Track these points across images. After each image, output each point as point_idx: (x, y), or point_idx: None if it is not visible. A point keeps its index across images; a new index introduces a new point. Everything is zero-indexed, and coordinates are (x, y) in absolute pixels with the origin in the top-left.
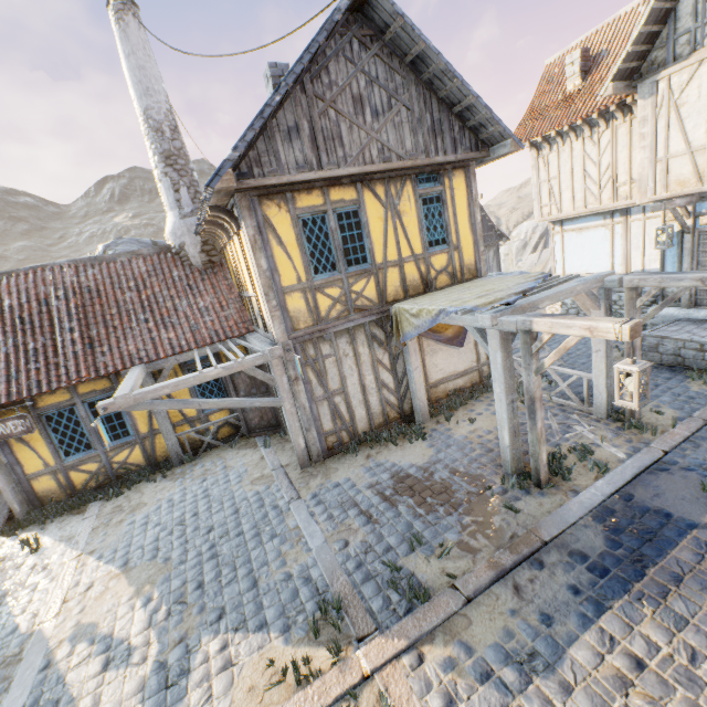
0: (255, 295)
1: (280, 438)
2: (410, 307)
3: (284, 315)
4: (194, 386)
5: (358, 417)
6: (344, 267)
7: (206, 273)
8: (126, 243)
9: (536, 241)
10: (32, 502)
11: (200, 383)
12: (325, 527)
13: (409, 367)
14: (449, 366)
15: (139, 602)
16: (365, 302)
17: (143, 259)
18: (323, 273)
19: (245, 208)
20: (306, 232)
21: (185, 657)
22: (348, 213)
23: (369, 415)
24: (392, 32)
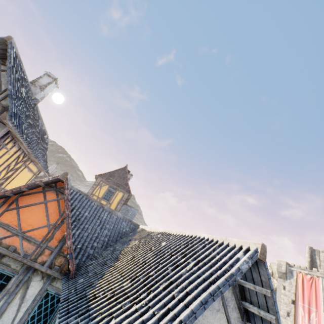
0: None
1: None
2: None
3: None
4: None
5: None
6: None
7: None
8: None
9: None
10: None
11: None
12: None
13: None
14: None
15: None
16: None
17: None
18: None
19: None
20: None
21: None
22: None
23: None
24: None
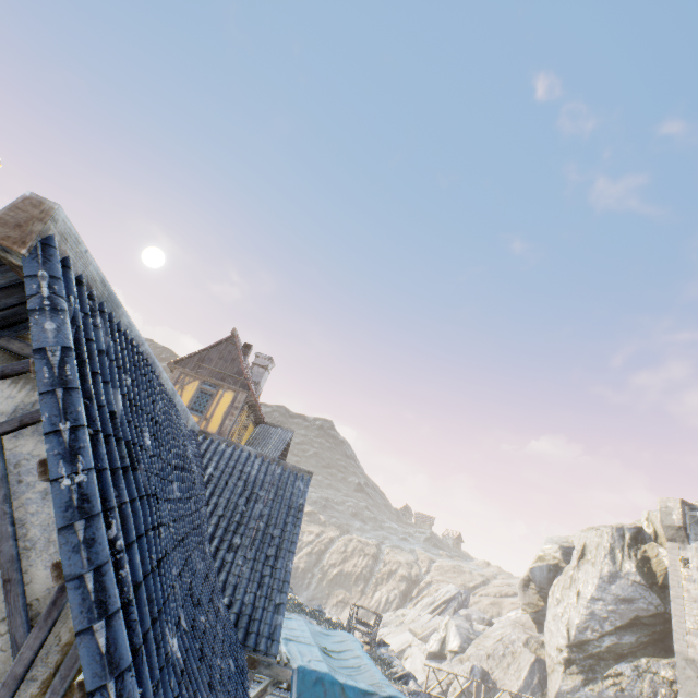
0: None
1: None
2: None
3: None
4: None
5: None
6: None
7: None
8: None
9: (438, 603)
10: None
11: None
12: None
13: None
14: None
15: None
16: None
17: None
18: None
19: None
20: None
21: None
22: None
23: None
24: None
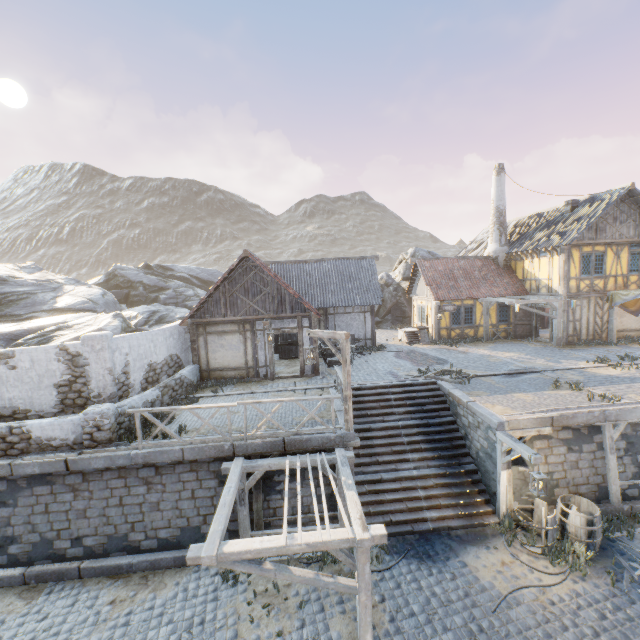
0: (550, 279)
1: (531, 340)
2: (622, 292)
3: (567, 286)
4: (498, 312)
5: (582, 333)
6: (592, 274)
7: (504, 269)
8: (420, 250)
9: None
10: (438, 337)
11: (500, 311)
12: (583, 353)
13: (611, 318)
14: (627, 324)
15: (523, 355)
16: (597, 288)
17: (479, 260)
18: (584, 275)
19: (565, 249)
20: (582, 260)
21: (555, 360)
22: (599, 255)
23: (587, 334)
24: (635, 198)
